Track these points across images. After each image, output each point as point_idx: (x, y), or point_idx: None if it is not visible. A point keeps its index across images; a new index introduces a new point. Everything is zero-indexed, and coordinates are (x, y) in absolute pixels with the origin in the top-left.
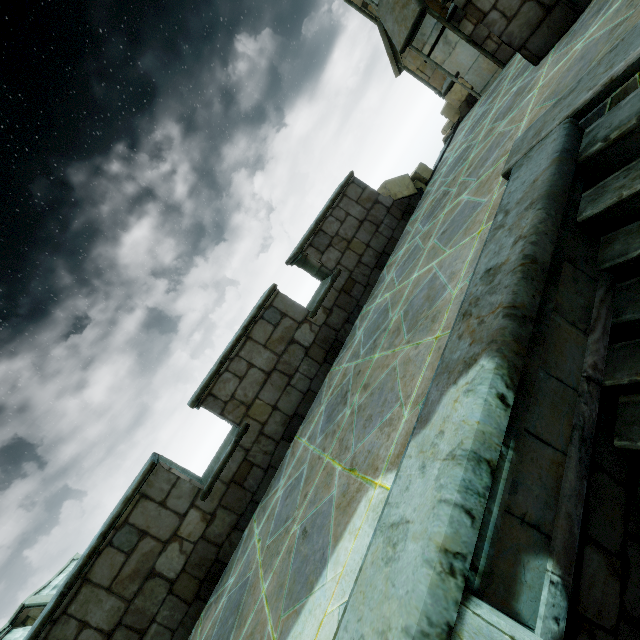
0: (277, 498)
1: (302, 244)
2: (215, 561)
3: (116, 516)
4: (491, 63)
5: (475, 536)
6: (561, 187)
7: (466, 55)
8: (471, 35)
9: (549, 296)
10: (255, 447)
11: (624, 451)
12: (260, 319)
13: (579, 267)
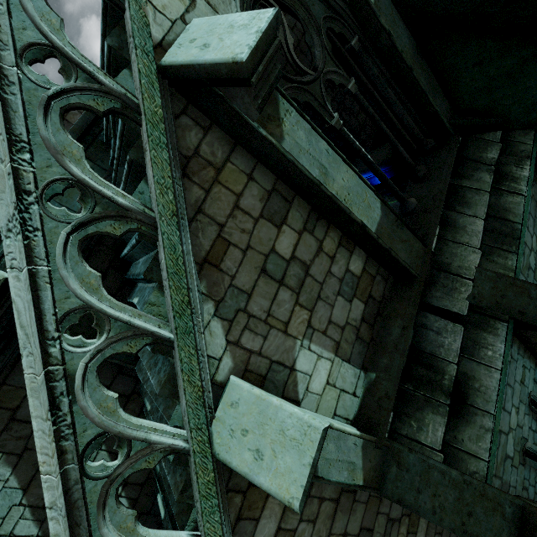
0: None
1: None
2: None
3: None
4: None
5: None
6: (81, 126)
7: None
8: None
9: None
10: None
11: (120, 239)
12: None
13: (97, 163)
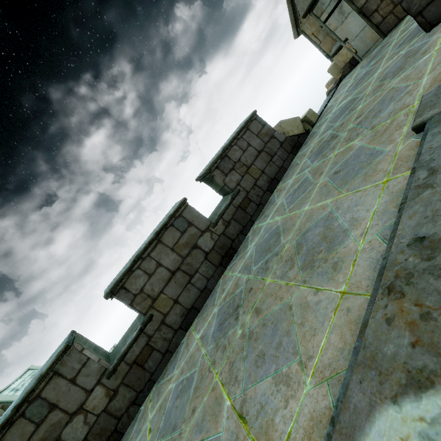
0: (170, 389)
1: (210, 166)
2: (114, 431)
3: (30, 391)
4: (375, 33)
5: None
6: None
7: (355, 24)
8: (362, 7)
9: None
10: (156, 334)
11: None
12: (170, 226)
13: None
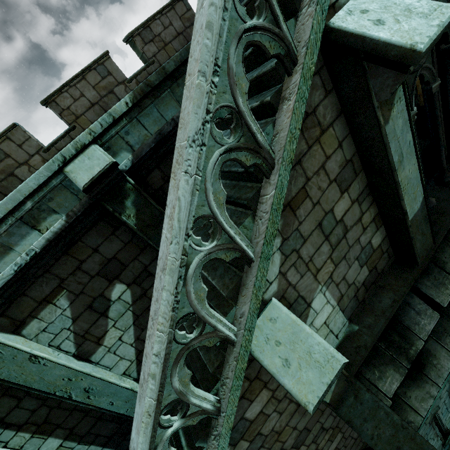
0: None
1: (133, 31)
2: None
3: None
4: None
5: (101, 131)
6: None
7: None
8: None
9: (167, 85)
10: None
11: None
12: (94, 69)
13: None
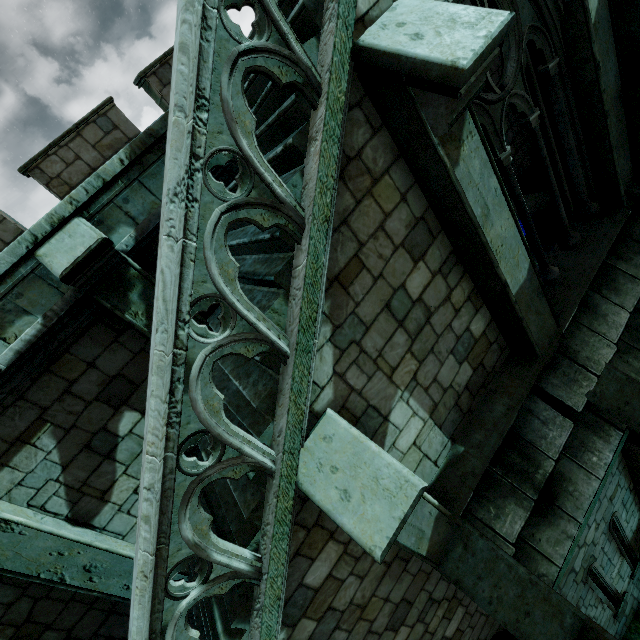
0: None
1: (145, 69)
2: None
3: None
4: None
5: (87, 198)
6: None
7: None
8: None
9: None
10: None
11: None
12: (93, 123)
13: None
